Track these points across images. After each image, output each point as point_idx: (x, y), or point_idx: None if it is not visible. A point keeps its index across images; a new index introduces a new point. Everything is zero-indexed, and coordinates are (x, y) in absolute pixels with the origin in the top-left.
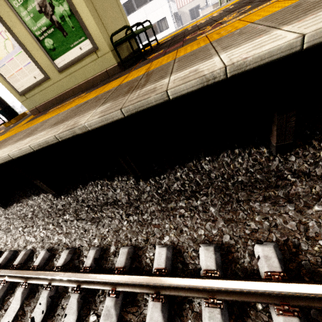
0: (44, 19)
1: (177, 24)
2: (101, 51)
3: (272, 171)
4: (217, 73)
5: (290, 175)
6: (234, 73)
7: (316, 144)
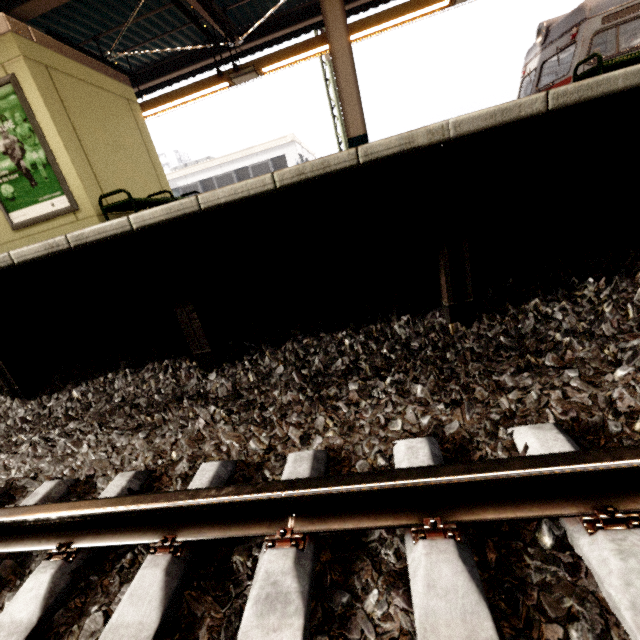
0: (8, 163)
1: None
2: (83, 213)
3: (184, 392)
4: (60, 241)
5: (184, 395)
6: (77, 243)
7: (245, 359)
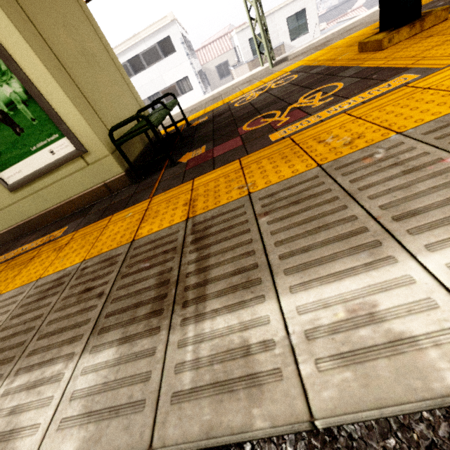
0: None
1: (203, 84)
2: (92, 154)
3: None
4: None
5: None
6: None
7: None
